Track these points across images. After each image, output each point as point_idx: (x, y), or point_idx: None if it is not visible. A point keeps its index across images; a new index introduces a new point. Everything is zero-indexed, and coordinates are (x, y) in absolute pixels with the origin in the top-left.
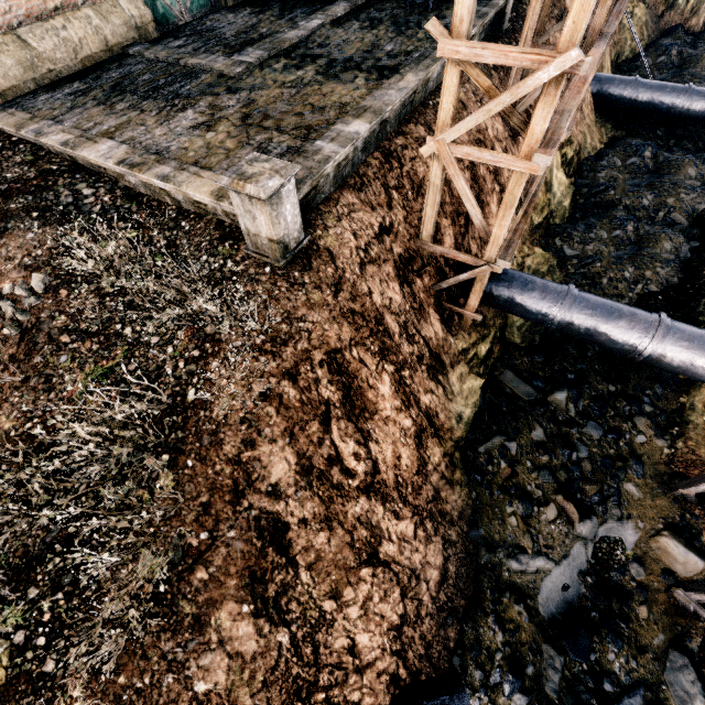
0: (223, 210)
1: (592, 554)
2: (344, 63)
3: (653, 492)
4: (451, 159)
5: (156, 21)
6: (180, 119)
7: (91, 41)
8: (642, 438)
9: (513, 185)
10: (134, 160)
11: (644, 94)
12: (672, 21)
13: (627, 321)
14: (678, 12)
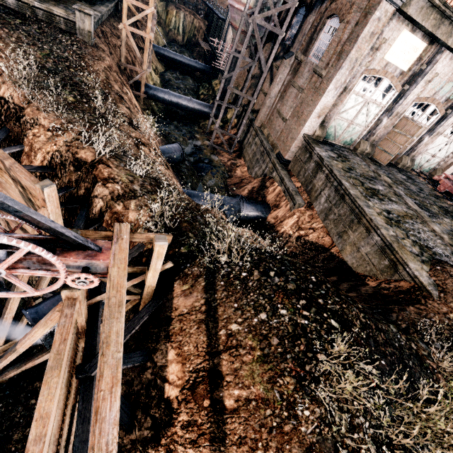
0: (64, 21)
1: (193, 146)
2: None
3: (202, 136)
4: (128, 31)
5: None
6: None
7: None
8: (197, 129)
9: (147, 42)
10: None
11: (171, 55)
12: (172, 38)
13: (184, 98)
14: (173, 35)
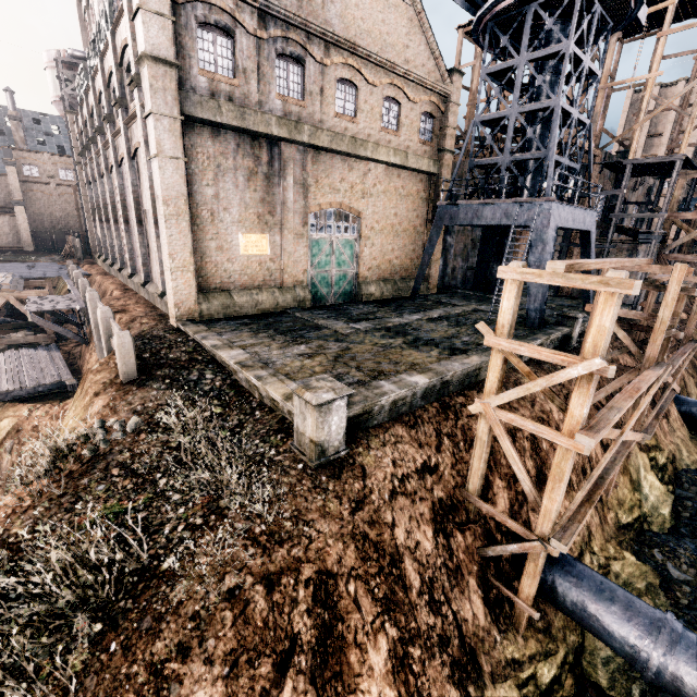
0: (288, 409)
1: None
2: (426, 341)
3: None
4: (496, 420)
5: (314, 300)
6: (294, 348)
7: (269, 302)
8: None
9: (560, 458)
10: (248, 363)
11: None
12: None
13: None
14: None
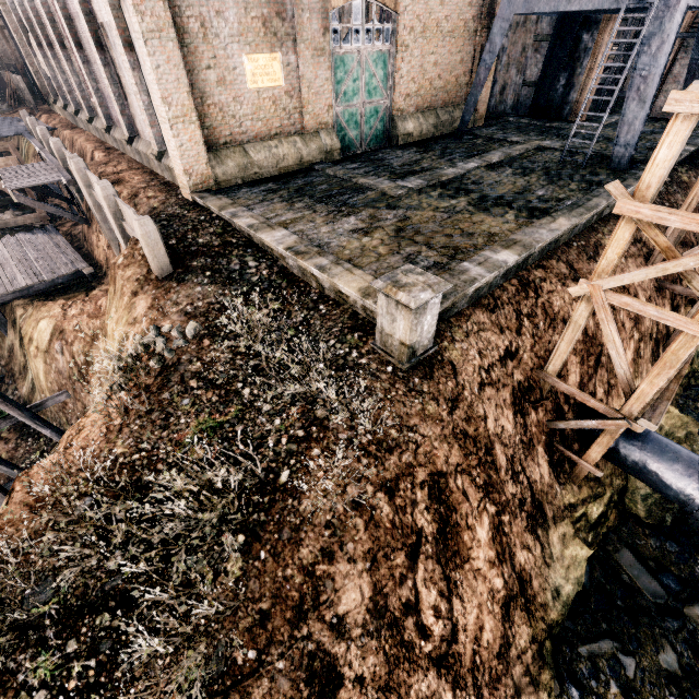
0: (362, 305)
1: None
2: (495, 199)
3: None
4: (604, 304)
5: (341, 149)
6: (343, 222)
7: (291, 157)
8: None
9: (679, 346)
10: (300, 248)
11: None
12: None
13: None
14: None
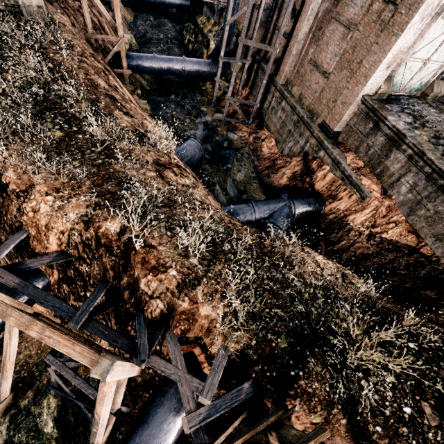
0: None
1: (203, 125)
2: None
3: (208, 108)
4: None
5: None
6: None
7: None
8: (199, 98)
9: None
10: None
11: None
12: None
13: (175, 60)
14: None
